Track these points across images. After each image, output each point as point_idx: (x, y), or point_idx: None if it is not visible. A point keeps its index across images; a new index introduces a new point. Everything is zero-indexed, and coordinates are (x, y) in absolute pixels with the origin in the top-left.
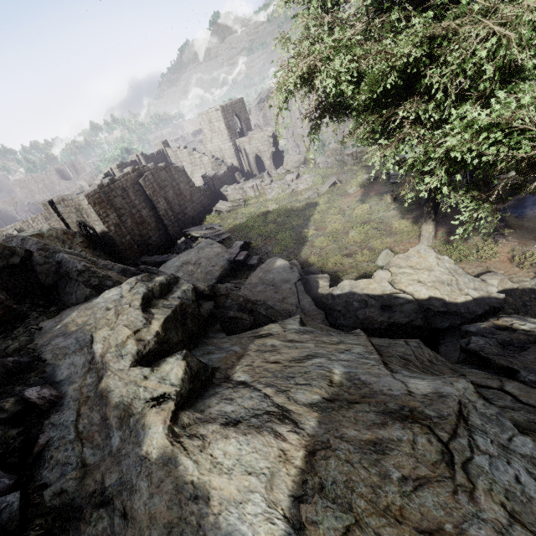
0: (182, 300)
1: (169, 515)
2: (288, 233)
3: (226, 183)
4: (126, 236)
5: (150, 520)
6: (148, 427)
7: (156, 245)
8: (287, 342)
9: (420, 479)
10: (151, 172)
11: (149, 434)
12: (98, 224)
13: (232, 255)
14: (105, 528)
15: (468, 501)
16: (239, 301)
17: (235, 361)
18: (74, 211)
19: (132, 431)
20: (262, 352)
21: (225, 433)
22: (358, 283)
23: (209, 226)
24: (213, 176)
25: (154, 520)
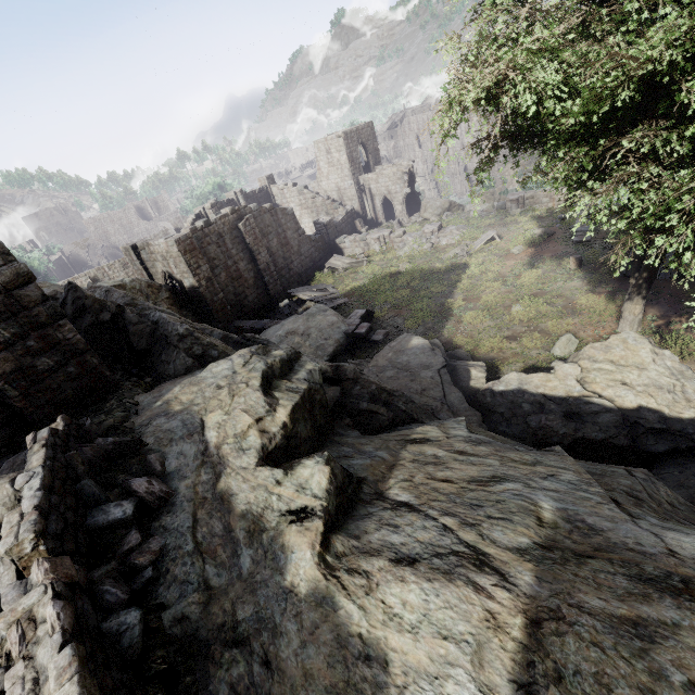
0: (310, 383)
1: (331, 675)
2: (425, 302)
3: (343, 233)
4: (219, 294)
5: (305, 677)
6: (290, 550)
7: (252, 307)
8: (456, 454)
9: None
10: (253, 215)
11: (293, 559)
12: (187, 277)
13: (350, 326)
14: (242, 675)
15: None
16: (370, 390)
17: (386, 472)
18: (161, 259)
19: (267, 552)
20: (422, 463)
21: (399, 574)
22: (530, 378)
23: (320, 287)
24: (329, 222)
25: (311, 678)
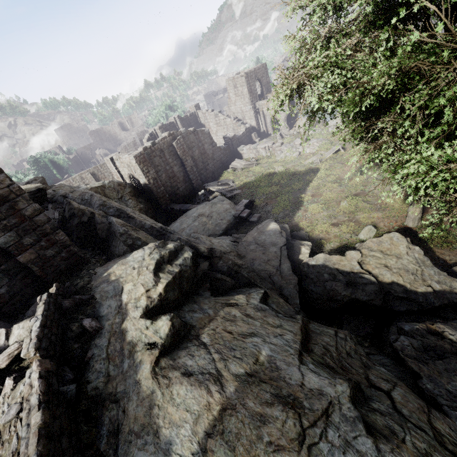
0: (182, 267)
1: (144, 420)
2: (287, 196)
3: (243, 143)
4: (161, 187)
5: (135, 419)
6: (142, 363)
7: (182, 195)
8: (244, 316)
9: (279, 446)
10: (182, 136)
11: (142, 368)
12: (142, 178)
13: (237, 211)
14: (114, 415)
15: None
16: (228, 264)
17: (207, 323)
18: (127, 166)
19: (135, 362)
20: (226, 320)
21: (182, 380)
22: (331, 258)
23: (224, 182)
24: (233, 137)
25: (137, 420)
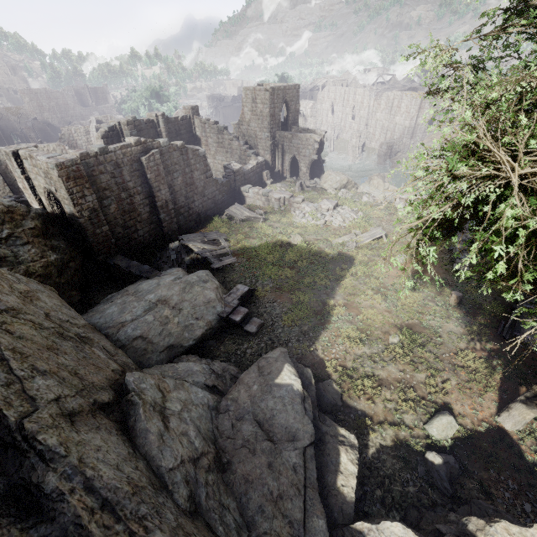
0: None
1: None
2: (307, 295)
3: (250, 181)
4: (104, 226)
5: None
6: None
7: (141, 241)
8: None
9: None
10: (160, 150)
11: None
12: (68, 204)
13: (227, 307)
14: None
15: None
16: None
17: None
18: (43, 175)
19: None
20: None
21: None
22: None
23: (213, 237)
24: (238, 170)
25: None
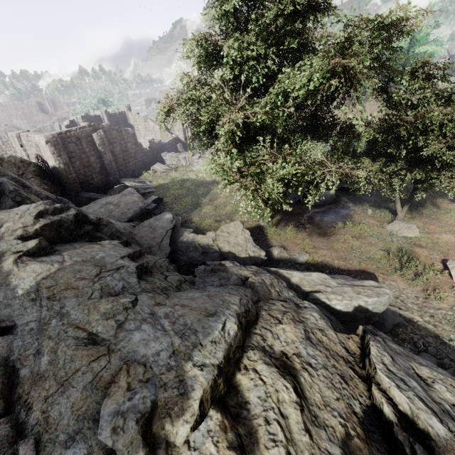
0: (63, 218)
1: (1, 281)
2: (191, 198)
3: (168, 150)
4: (73, 174)
5: None
6: (8, 259)
7: (96, 185)
8: (101, 247)
9: (84, 278)
10: (104, 130)
11: (7, 260)
12: (51, 160)
13: (145, 204)
14: None
15: (92, 284)
16: (112, 230)
17: (71, 250)
18: (35, 146)
19: (1, 260)
20: (86, 248)
21: (35, 263)
22: (197, 236)
23: (142, 180)
24: (158, 142)
25: None
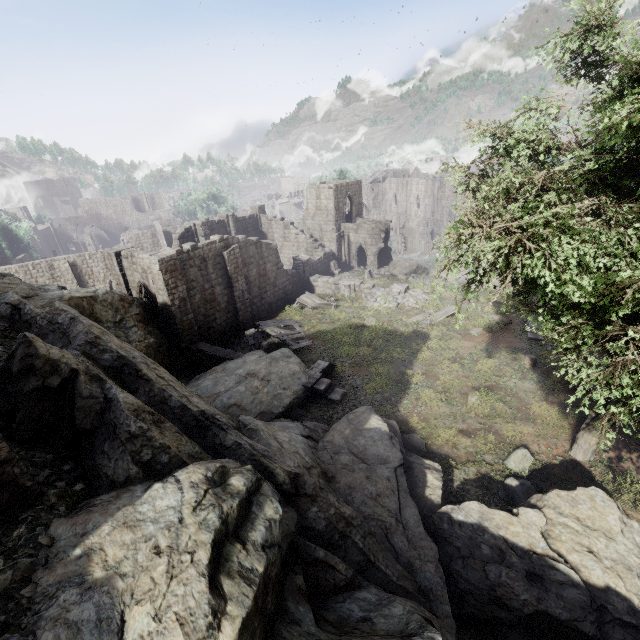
0: (268, 555)
1: None
2: (386, 367)
3: (318, 271)
4: (189, 314)
5: None
6: None
7: (219, 330)
8: None
9: None
10: (239, 245)
11: None
12: (162, 294)
13: (311, 379)
14: None
15: None
16: (328, 514)
17: None
18: (140, 271)
19: None
20: None
21: None
22: (492, 513)
23: (288, 323)
24: (307, 261)
25: None
